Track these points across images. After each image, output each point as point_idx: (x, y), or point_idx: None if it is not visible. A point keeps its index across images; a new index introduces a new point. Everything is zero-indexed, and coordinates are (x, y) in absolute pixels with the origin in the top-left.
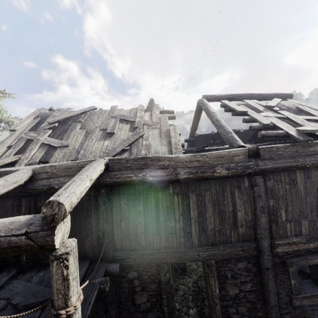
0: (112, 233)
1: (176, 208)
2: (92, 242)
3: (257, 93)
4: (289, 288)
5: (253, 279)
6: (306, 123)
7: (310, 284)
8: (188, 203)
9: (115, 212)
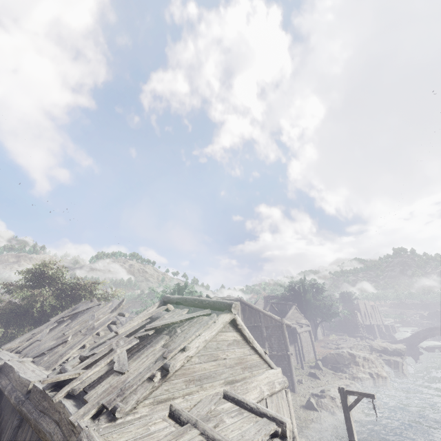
0: None
1: None
2: None
3: (200, 299)
4: None
5: None
6: (96, 366)
7: None
8: None
9: None
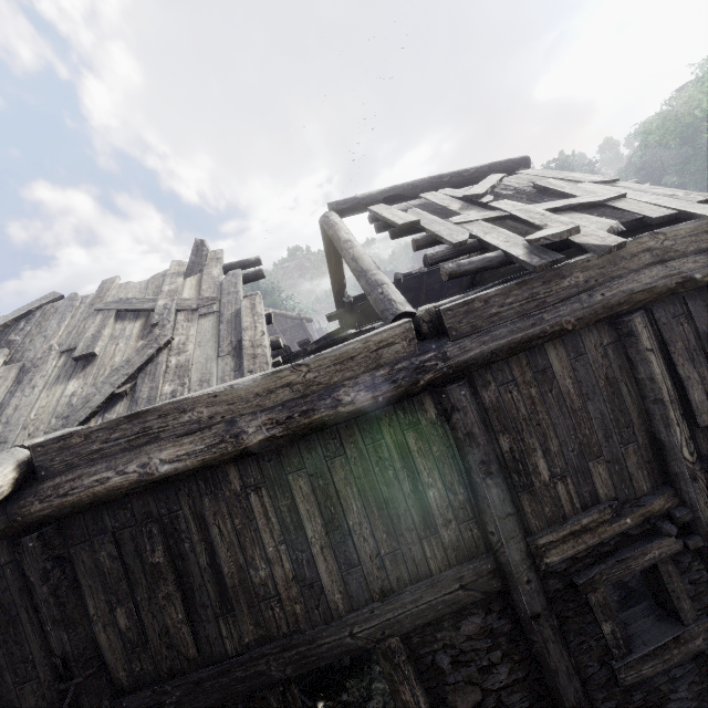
0: (93, 651)
1: (263, 527)
2: (43, 694)
3: (449, 172)
4: (603, 645)
5: (510, 653)
6: (551, 219)
7: (653, 614)
8: (292, 504)
9: (89, 589)
